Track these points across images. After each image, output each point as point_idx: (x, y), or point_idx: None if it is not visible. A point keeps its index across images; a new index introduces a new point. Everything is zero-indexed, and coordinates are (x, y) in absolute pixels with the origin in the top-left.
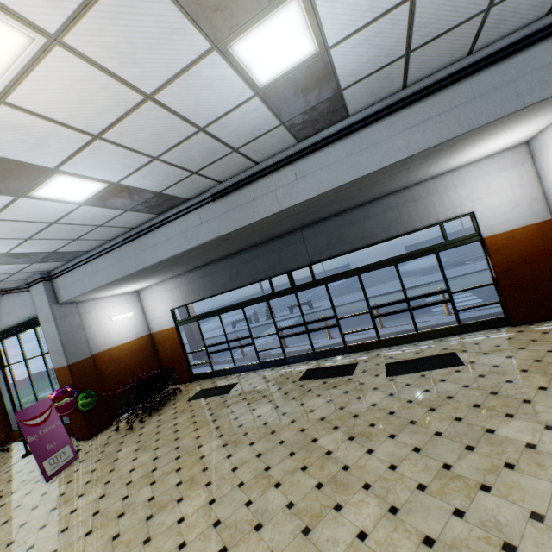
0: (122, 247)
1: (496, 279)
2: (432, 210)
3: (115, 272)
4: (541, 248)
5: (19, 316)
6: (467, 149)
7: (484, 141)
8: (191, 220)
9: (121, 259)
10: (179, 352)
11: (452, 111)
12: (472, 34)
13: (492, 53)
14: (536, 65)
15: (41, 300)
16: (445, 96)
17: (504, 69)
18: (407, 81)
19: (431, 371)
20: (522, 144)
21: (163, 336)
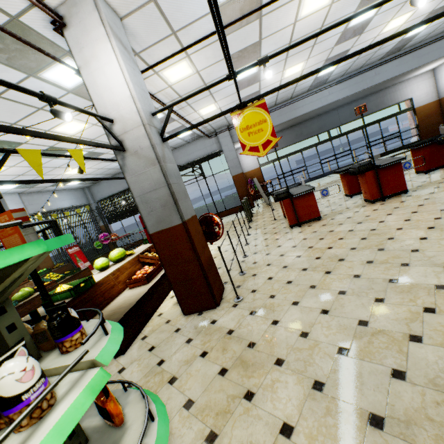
0: (282, 109)
1: (418, 125)
2: (396, 98)
3: (275, 121)
4: (434, 111)
5: (198, 155)
6: (424, 68)
7: (430, 65)
8: (324, 93)
9: (280, 115)
10: (261, 181)
11: (432, 52)
12: None
13: None
14: None
15: (226, 140)
16: (430, 47)
17: None
18: (421, 41)
19: (405, 153)
20: (431, 70)
21: (251, 174)
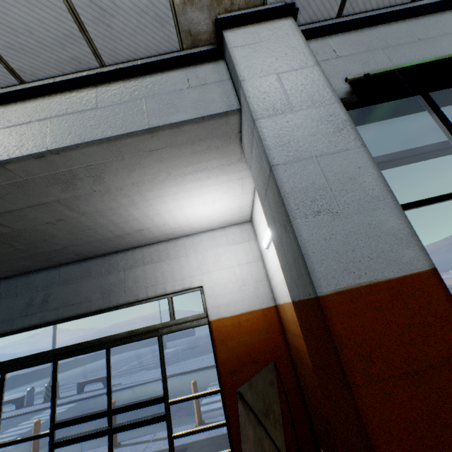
0: None
1: (221, 385)
2: (161, 278)
3: None
4: (268, 342)
5: None
6: (154, 199)
7: (170, 193)
8: None
9: None
10: None
11: (67, 117)
12: (62, 9)
13: (124, 67)
14: (168, 88)
15: None
16: (66, 99)
17: (137, 86)
18: (12, 66)
19: None
20: (248, 222)
21: None
